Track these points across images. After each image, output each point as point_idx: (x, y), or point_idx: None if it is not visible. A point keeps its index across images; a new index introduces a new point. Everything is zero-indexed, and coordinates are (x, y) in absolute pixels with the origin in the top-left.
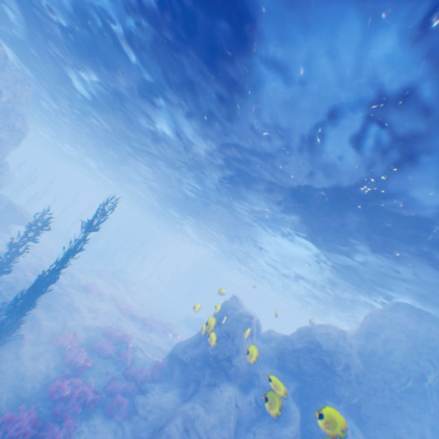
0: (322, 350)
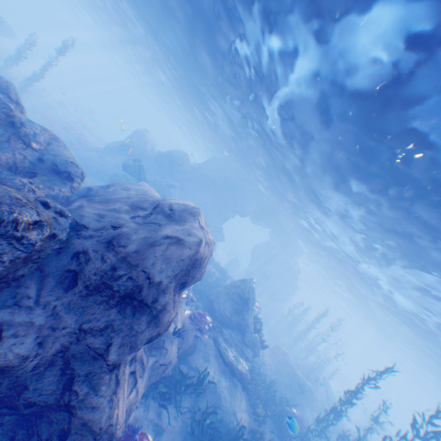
0: (172, 156)
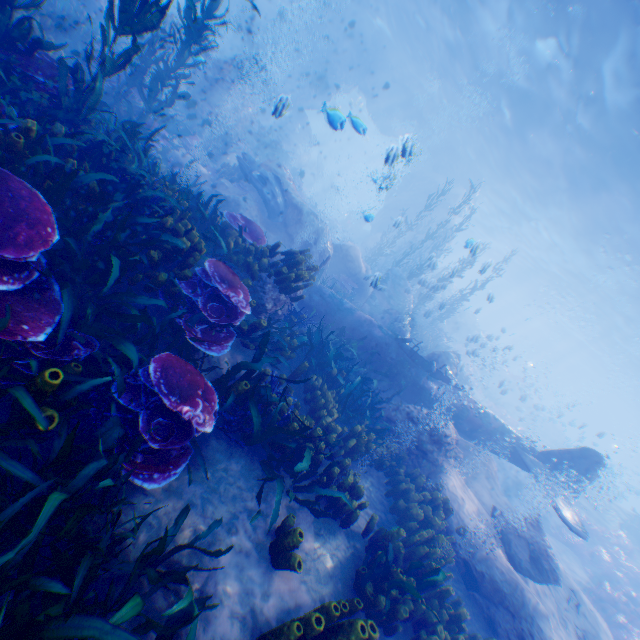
0: None
